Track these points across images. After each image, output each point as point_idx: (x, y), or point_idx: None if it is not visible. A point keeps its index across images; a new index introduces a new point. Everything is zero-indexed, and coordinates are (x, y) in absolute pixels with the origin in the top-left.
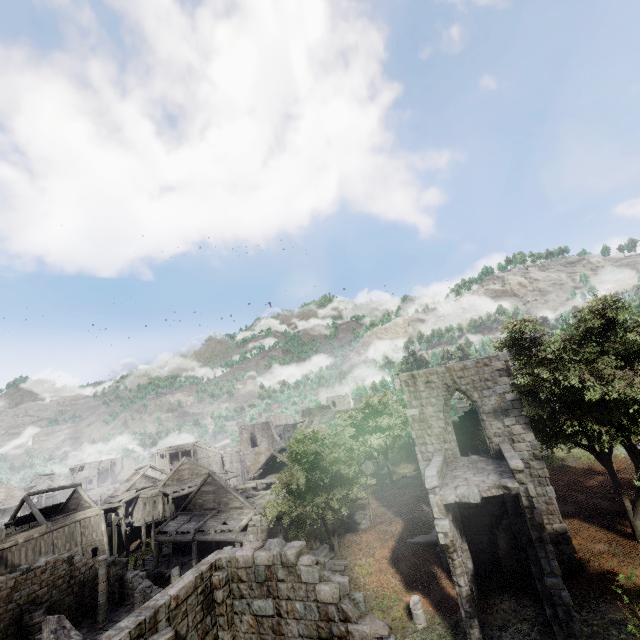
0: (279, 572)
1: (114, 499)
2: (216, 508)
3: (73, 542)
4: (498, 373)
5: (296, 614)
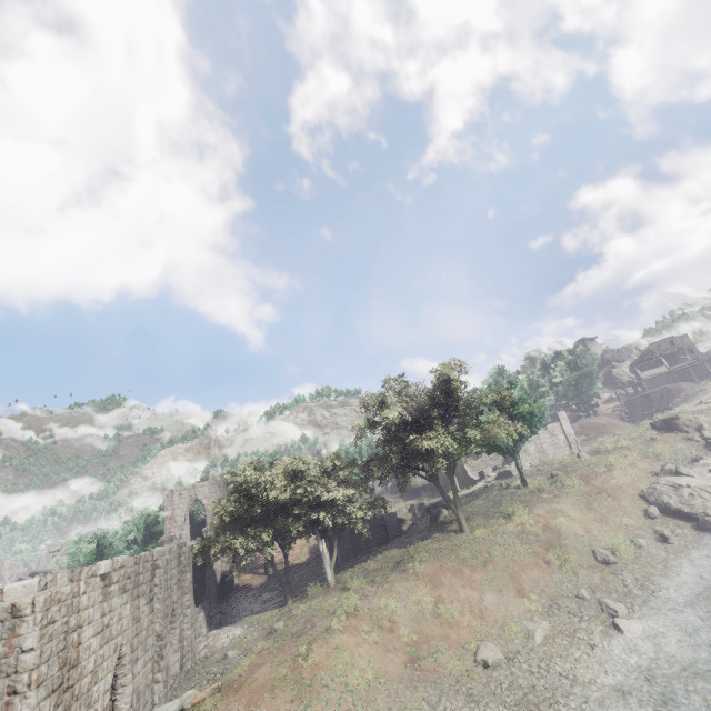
0: None
1: None
2: None
3: None
4: (219, 489)
5: None
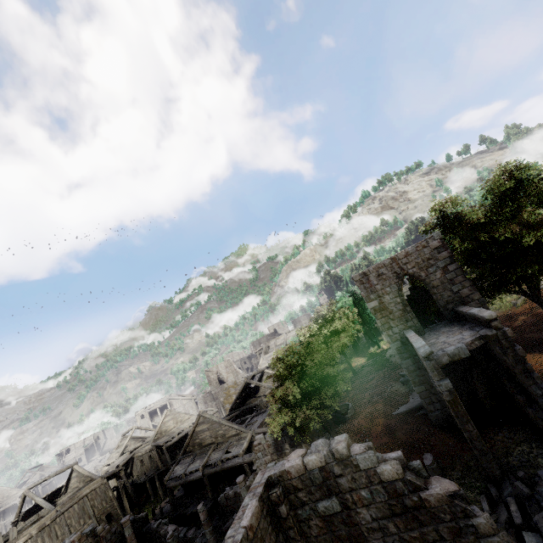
0: (335, 469)
1: (111, 466)
2: (214, 442)
3: (86, 516)
4: (437, 251)
5: (364, 501)
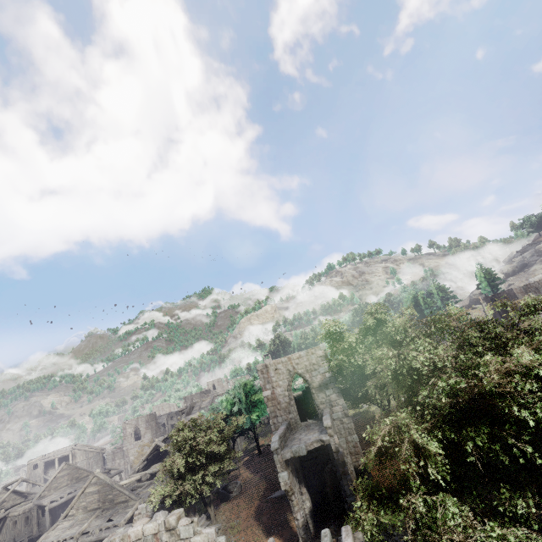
0: (163, 536)
1: None
2: (101, 507)
3: None
4: (320, 359)
5: None
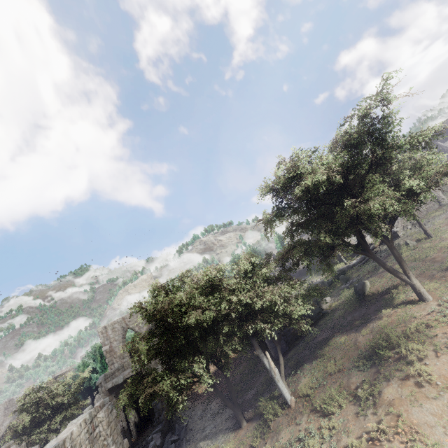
0: None
1: None
2: None
3: None
4: None
5: None
